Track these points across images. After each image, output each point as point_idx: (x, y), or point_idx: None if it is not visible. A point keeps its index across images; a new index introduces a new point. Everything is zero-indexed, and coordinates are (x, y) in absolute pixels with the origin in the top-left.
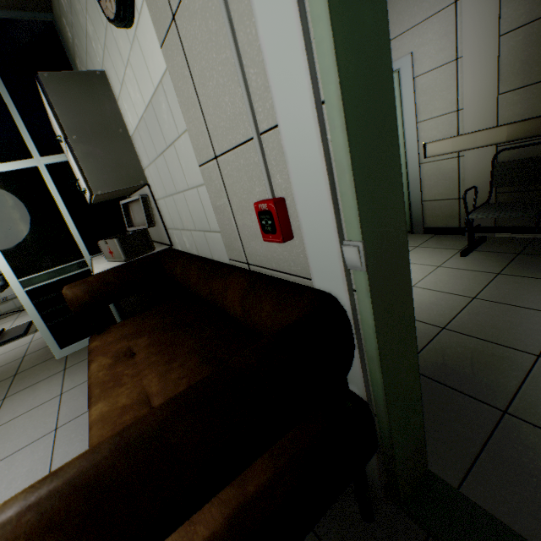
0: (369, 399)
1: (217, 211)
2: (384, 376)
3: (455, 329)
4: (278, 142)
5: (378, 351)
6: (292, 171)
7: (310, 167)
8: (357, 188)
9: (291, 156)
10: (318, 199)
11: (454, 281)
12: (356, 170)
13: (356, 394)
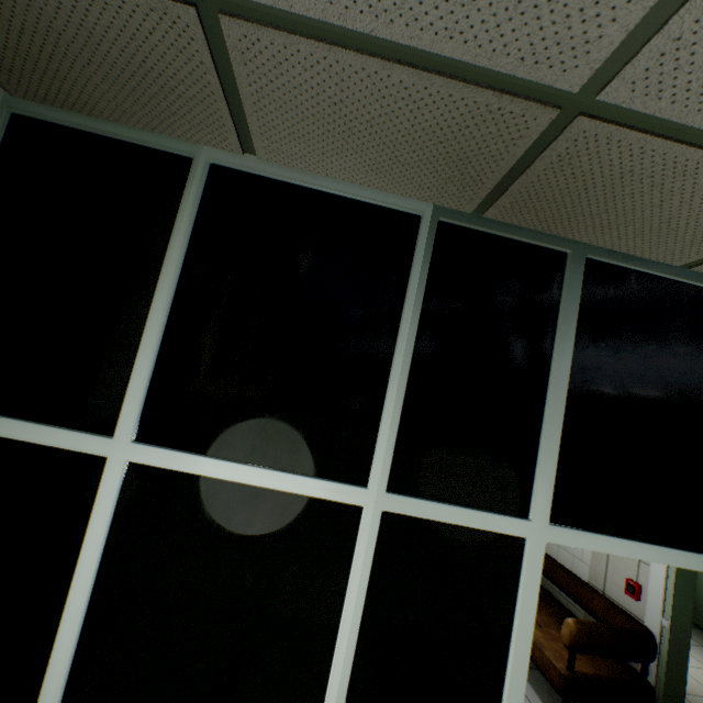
0: (655, 687)
1: (594, 558)
2: (665, 677)
3: None
4: (646, 569)
5: (665, 664)
6: (650, 582)
7: (657, 587)
8: (672, 604)
9: (651, 578)
10: (657, 597)
11: None
12: (673, 599)
13: (648, 681)
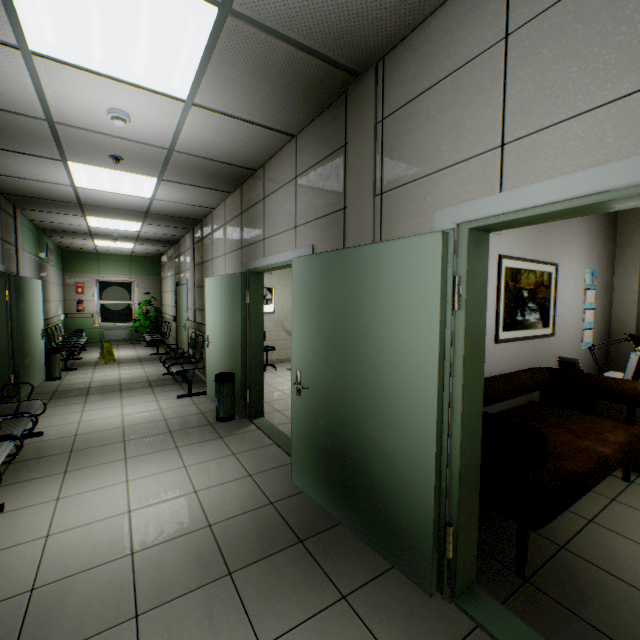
0: None
1: None
2: None
3: (91, 388)
4: None
5: None
6: None
7: None
8: None
9: None
10: None
11: (133, 380)
12: None
13: None
